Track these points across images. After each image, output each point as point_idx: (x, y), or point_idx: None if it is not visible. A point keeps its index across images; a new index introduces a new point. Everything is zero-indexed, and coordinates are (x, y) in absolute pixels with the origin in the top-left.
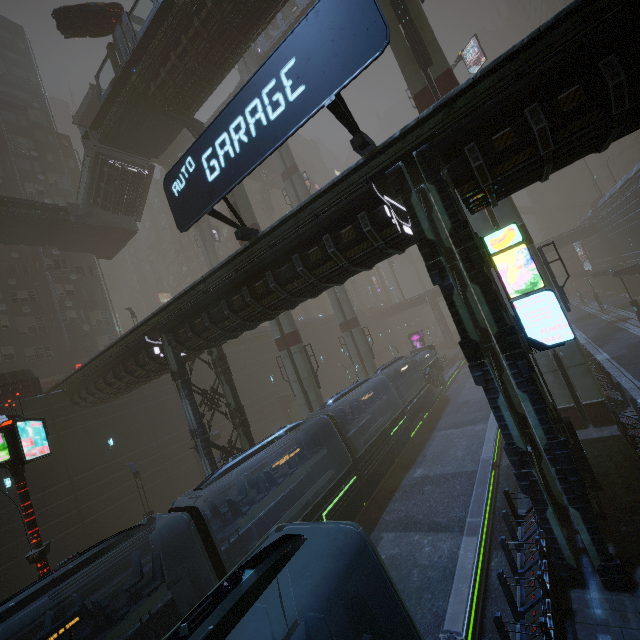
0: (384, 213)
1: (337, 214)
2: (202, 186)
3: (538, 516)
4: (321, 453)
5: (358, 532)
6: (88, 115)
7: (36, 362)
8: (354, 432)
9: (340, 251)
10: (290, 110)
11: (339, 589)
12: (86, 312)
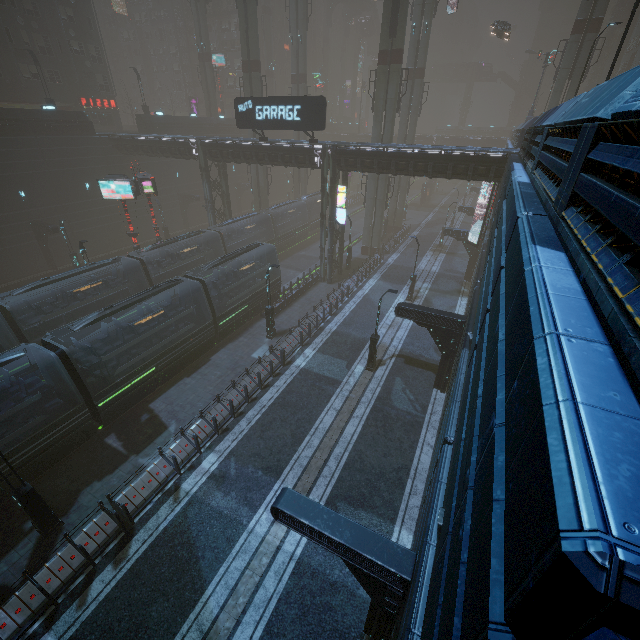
0: (314, 160)
1: (299, 150)
2: (253, 118)
3: (320, 265)
4: (263, 230)
5: (274, 247)
6: None
7: (51, 85)
8: (280, 226)
9: (296, 162)
10: (293, 122)
11: (266, 257)
12: (86, 47)
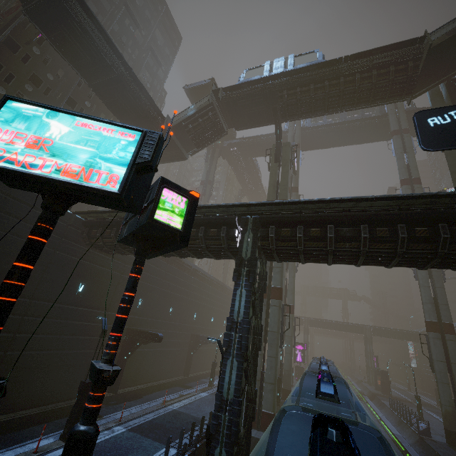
0: None
1: None
2: None
3: None
4: None
5: None
6: (196, 89)
7: None
8: None
9: None
10: None
11: None
12: None
